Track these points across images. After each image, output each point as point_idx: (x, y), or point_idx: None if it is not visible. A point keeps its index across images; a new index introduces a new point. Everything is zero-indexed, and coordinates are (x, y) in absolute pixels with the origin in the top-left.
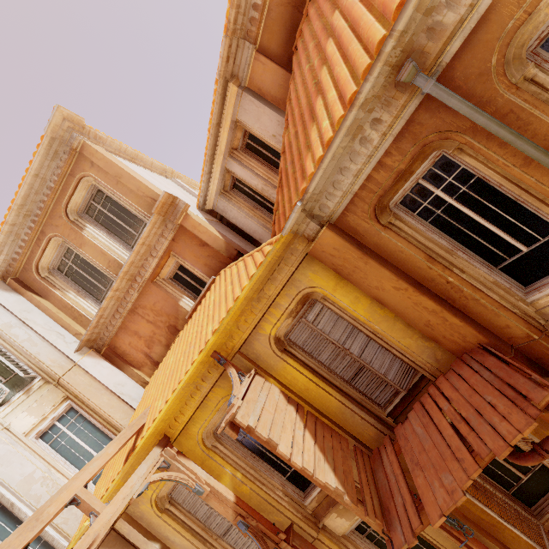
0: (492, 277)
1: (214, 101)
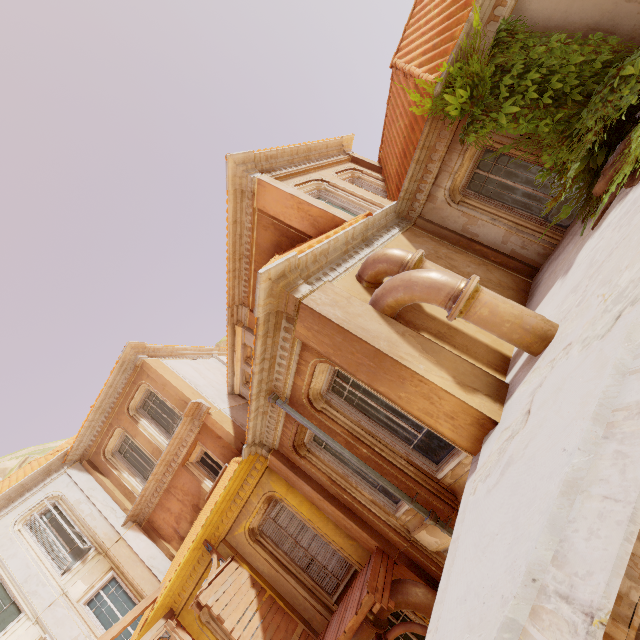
0: (372, 497)
1: (227, 335)
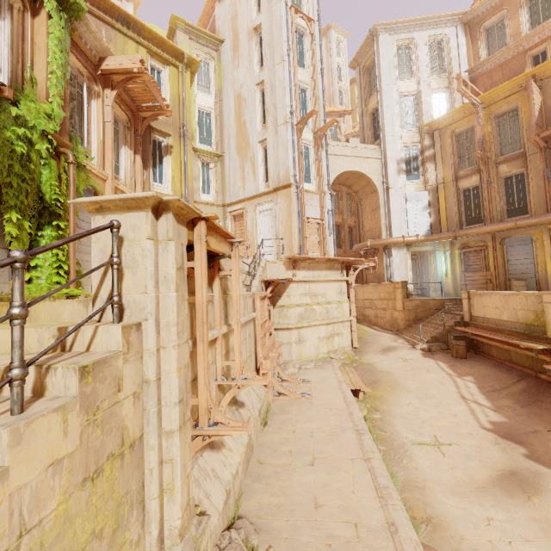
0: None
1: None
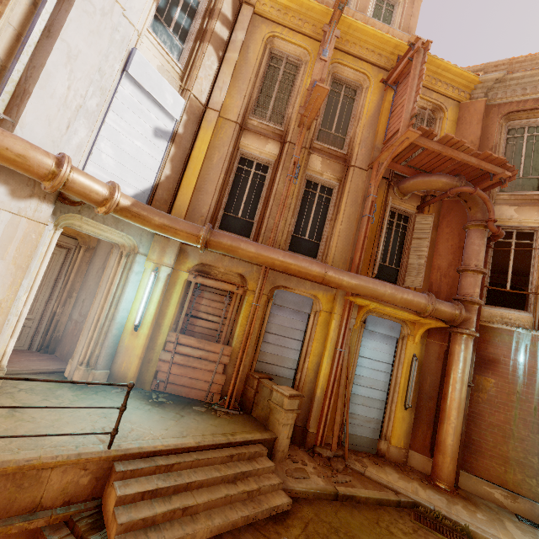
0: None
1: (469, 67)
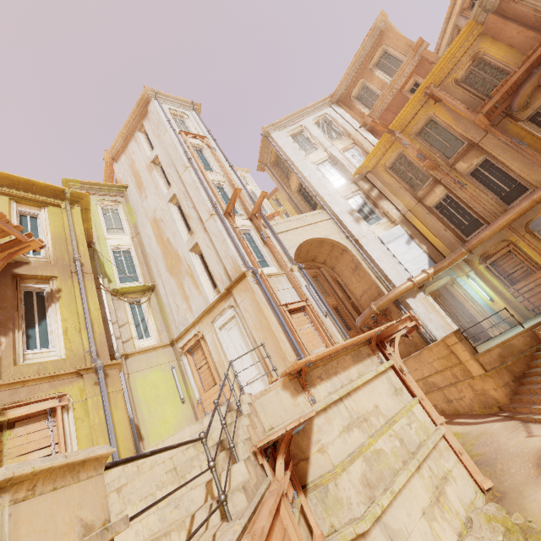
0: None
1: None
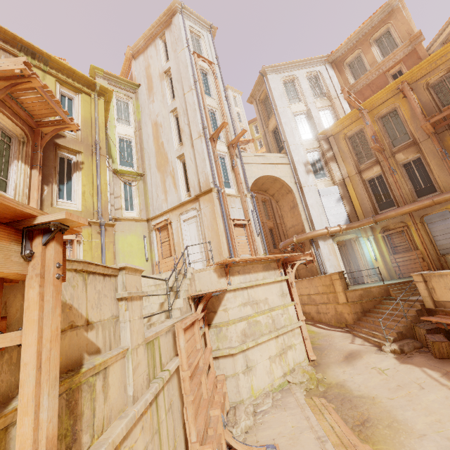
0: None
1: None
